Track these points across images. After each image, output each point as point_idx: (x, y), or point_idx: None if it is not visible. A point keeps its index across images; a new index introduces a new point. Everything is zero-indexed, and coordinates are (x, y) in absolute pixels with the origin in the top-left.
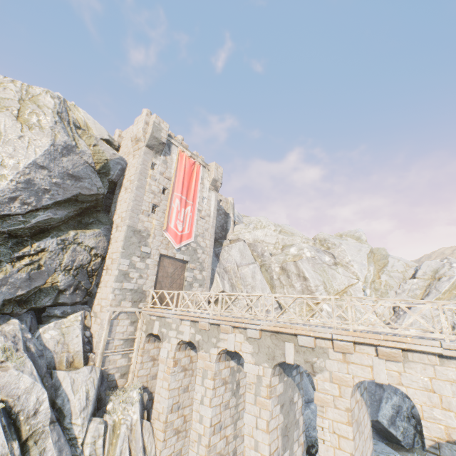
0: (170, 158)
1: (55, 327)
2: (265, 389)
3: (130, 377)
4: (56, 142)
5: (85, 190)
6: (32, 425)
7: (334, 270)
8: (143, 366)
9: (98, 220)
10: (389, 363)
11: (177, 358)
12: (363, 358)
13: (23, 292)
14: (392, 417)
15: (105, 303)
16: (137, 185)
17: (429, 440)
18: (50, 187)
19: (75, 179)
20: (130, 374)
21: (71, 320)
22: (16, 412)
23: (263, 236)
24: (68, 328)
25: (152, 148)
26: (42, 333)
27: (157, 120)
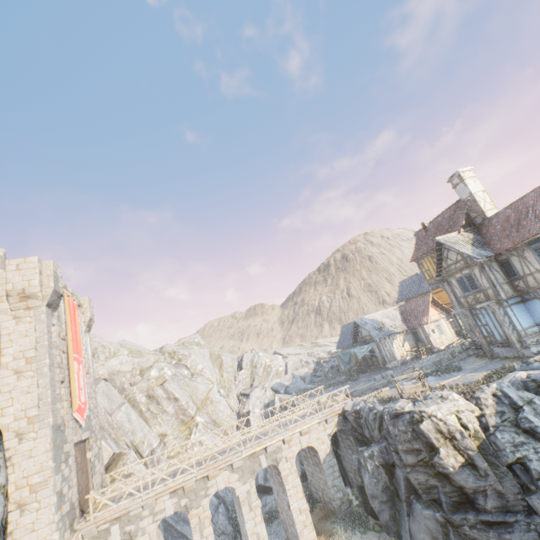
0: (61, 309)
1: None
2: (254, 495)
3: None
4: None
5: None
6: None
7: (195, 381)
8: None
9: None
10: (305, 436)
11: None
12: (296, 440)
13: None
14: (265, 475)
15: None
16: (50, 364)
17: (322, 459)
18: None
19: None
20: None
21: None
22: None
23: (119, 365)
24: None
25: (51, 305)
26: None
27: (54, 267)
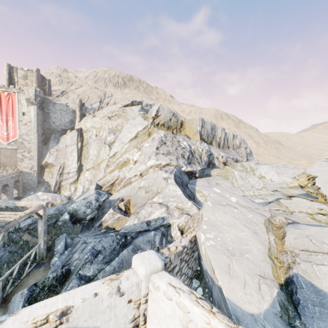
0: None
1: None
2: None
3: None
4: None
5: None
6: None
7: (104, 148)
8: None
9: None
10: None
11: None
12: None
13: None
14: None
15: None
16: None
17: None
18: None
19: None
20: None
21: None
22: None
23: (94, 123)
24: None
25: None
26: None
27: None
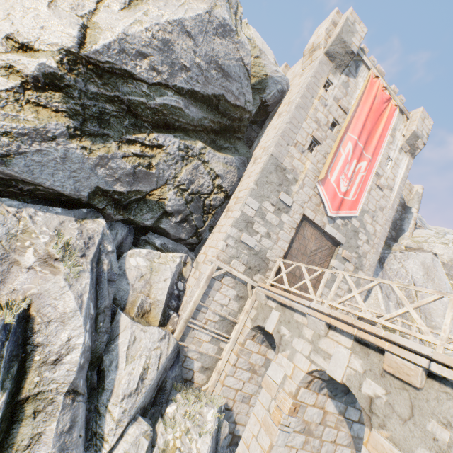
0: (354, 82)
1: (147, 256)
2: None
3: (212, 377)
4: (213, 13)
5: (230, 96)
6: (43, 378)
7: None
8: (235, 372)
9: (235, 148)
10: None
11: (299, 401)
12: None
13: (122, 189)
14: None
15: (212, 252)
16: (298, 103)
17: None
18: (191, 66)
19: (222, 74)
20: (214, 373)
21: (167, 258)
22: (34, 343)
23: None
24: (158, 265)
25: (332, 58)
26: (128, 254)
27: (351, 17)
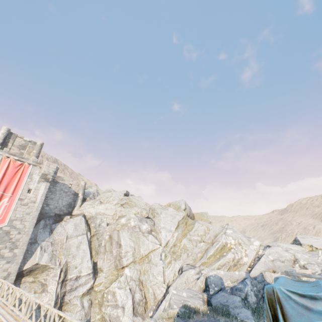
0: None
1: None
2: None
3: None
4: None
5: None
6: None
7: (145, 237)
8: None
9: None
10: None
11: None
12: None
13: None
14: None
15: None
16: None
17: None
18: None
19: None
20: None
21: None
22: None
23: (105, 210)
24: None
25: None
26: None
27: None
